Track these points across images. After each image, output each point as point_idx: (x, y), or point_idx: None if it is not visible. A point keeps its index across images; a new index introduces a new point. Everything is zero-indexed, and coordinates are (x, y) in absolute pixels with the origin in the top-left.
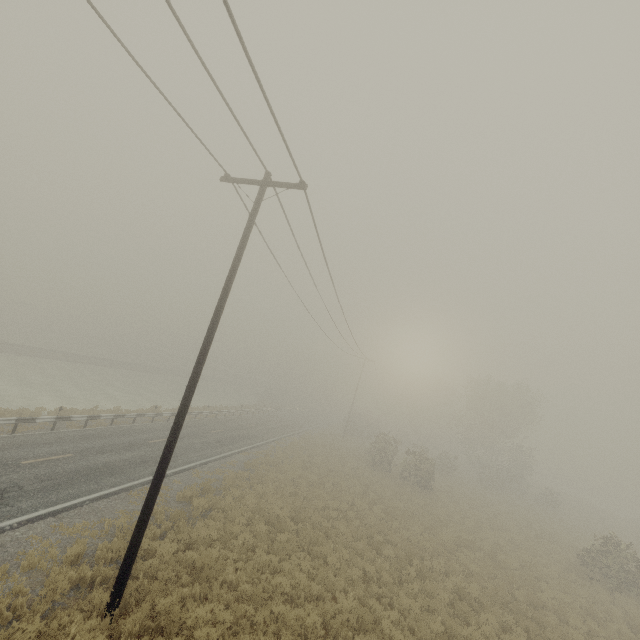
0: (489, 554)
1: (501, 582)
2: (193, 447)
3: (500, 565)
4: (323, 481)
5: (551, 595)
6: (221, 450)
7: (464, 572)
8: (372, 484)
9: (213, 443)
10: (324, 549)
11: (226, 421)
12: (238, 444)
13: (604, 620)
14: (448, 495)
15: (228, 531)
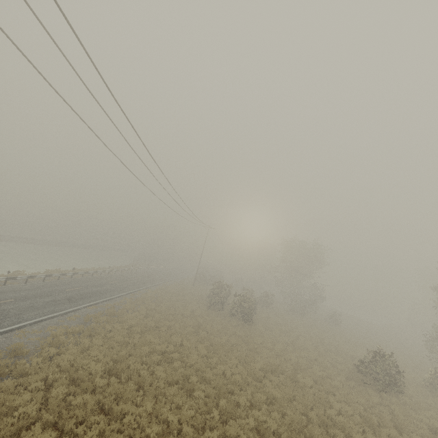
0: (290, 376)
1: (298, 405)
2: (34, 306)
3: (298, 385)
4: (160, 325)
5: (337, 408)
6: (67, 306)
7: (268, 400)
8: (205, 323)
9: (61, 300)
10: (125, 407)
11: (90, 280)
12: (90, 299)
13: (378, 424)
14: (264, 325)
15: (3, 407)
